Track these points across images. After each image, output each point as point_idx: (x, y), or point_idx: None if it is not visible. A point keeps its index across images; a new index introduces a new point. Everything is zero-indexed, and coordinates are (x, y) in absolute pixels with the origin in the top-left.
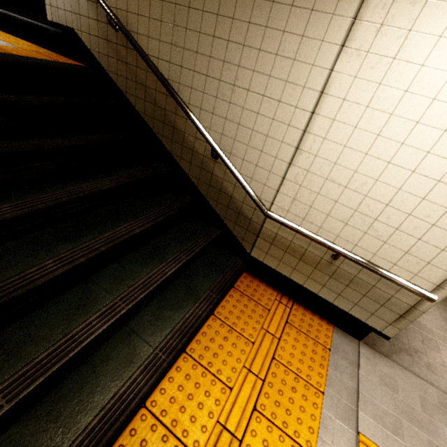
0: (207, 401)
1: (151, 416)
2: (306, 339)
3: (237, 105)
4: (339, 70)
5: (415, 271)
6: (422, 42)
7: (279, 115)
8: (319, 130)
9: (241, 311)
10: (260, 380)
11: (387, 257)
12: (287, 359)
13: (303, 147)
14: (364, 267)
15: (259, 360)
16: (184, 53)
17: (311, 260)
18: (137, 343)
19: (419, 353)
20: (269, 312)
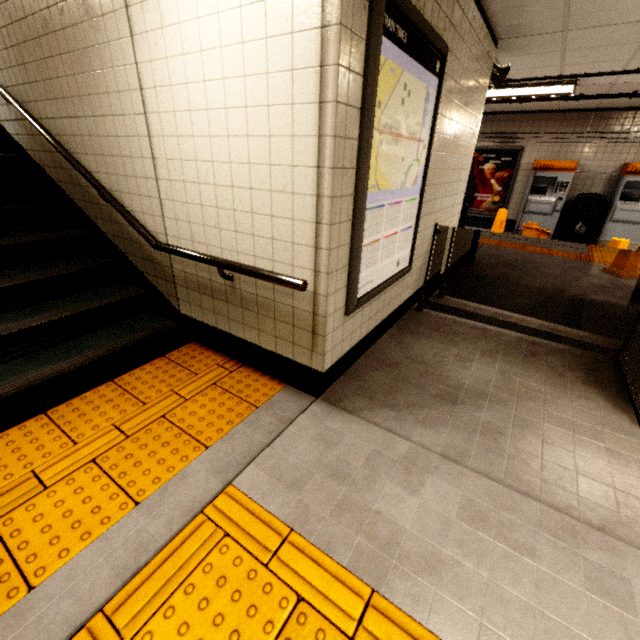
0: (34, 454)
1: None
2: (230, 398)
3: (103, 135)
4: (140, 61)
5: (290, 260)
6: (169, 2)
7: (129, 130)
8: (156, 129)
9: (154, 377)
10: (125, 436)
11: (264, 254)
12: (182, 417)
13: (156, 154)
14: (237, 272)
15: (140, 418)
16: (58, 104)
17: (220, 293)
18: None
19: (416, 407)
20: (196, 376)
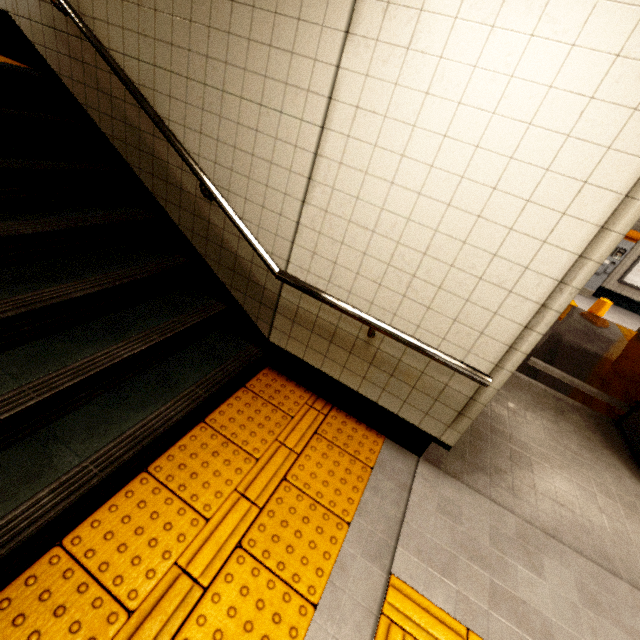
0: (165, 536)
1: (68, 558)
2: (341, 454)
3: (230, 119)
4: (347, 67)
5: (468, 346)
6: (436, 26)
7: (283, 132)
8: (333, 151)
9: (248, 418)
10: (257, 508)
11: (434, 329)
12: (305, 480)
13: (316, 176)
14: (402, 344)
15: (261, 481)
16: (155, 46)
17: (344, 342)
18: (57, 452)
19: (502, 472)
20: (293, 420)
